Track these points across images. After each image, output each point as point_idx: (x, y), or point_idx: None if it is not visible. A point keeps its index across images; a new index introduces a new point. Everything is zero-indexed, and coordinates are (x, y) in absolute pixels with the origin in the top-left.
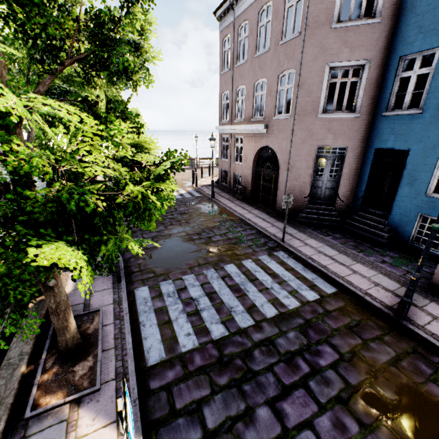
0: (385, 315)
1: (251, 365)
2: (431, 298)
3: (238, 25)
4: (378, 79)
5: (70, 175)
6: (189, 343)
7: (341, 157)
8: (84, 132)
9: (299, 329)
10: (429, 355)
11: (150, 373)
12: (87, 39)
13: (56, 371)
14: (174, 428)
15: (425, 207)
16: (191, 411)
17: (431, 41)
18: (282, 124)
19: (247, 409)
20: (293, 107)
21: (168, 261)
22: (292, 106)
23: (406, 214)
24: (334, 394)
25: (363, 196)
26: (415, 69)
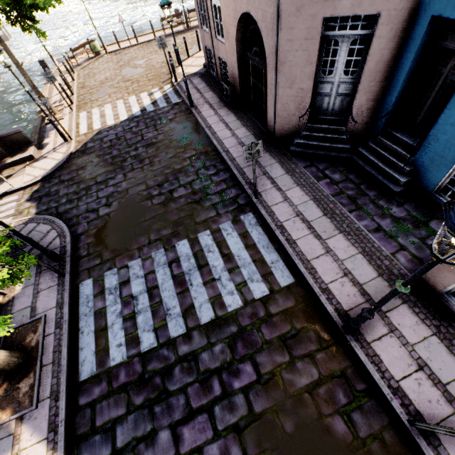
0: (334, 322)
1: (168, 384)
2: (406, 298)
3: None
4: None
5: None
6: (118, 357)
7: (367, 34)
8: None
9: (228, 341)
10: (356, 381)
11: (81, 389)
12: None
13: (6, 387)
14: (91, 444)
15: None
16: (107, 430)
17: None
18: None
19: (152, 431)
20: None
21: (118, 238)
22: None
23: (442, 153)
24: (233, 421)
25: (391, 112)
26: None
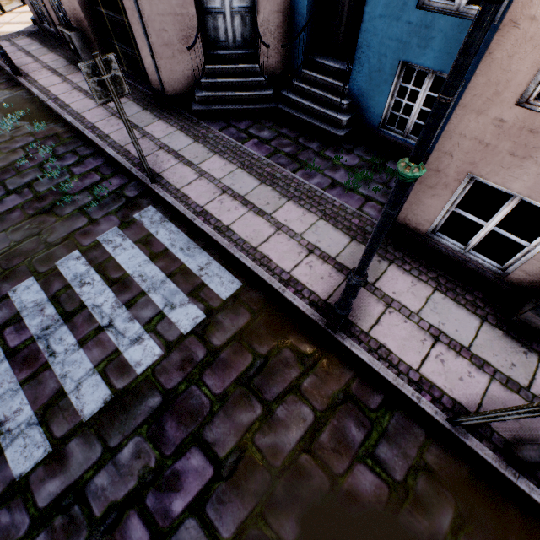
0: (313, 322)
1: None
2: (391, 256)
3: None
4: None
5: None
6: None
7: None
8: None
9: (147, 428)
10: (367, 396)
11: None
12: None
13: None
14: None
15: (413, 43)
16: None
17: None
18: None
19: None
20: None
21: None
22: None
23: (379, 65)
24: None
25: (307, 26)
26: None
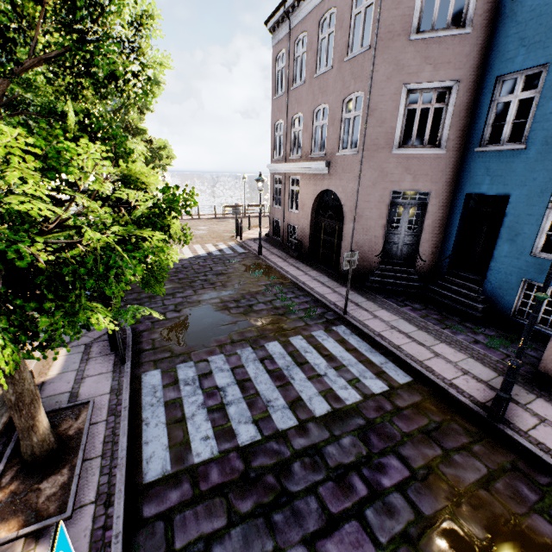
0: (475, 415)
1: (287, 484)
2: (537, 393)
3: (294, 38)
4: (470, 105)
5: (5, 214)
6: (206, 451)
7: (422, 204)
8: (9, 148)
9: (357, 433)
10: (534, 474)
11: (146, 493)
12: (57, 32)
13: (15, 489)
14: None
15: (531, 271)
16: None
17: (536, 56)
18: (348, 161)
19: (275, 551)
20: (362, 140)
21: (192, 336)
22: (360, 139)
23: (506, 279)
24: (399, 529)
25: (451, 255)
26: (516, 92)
